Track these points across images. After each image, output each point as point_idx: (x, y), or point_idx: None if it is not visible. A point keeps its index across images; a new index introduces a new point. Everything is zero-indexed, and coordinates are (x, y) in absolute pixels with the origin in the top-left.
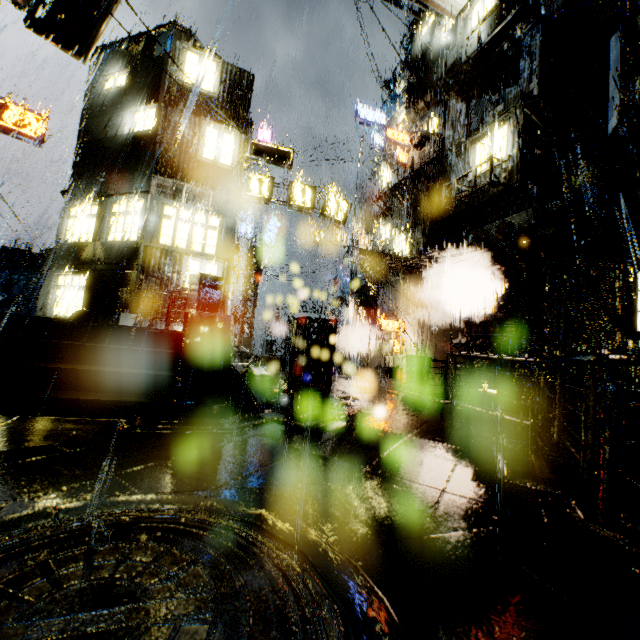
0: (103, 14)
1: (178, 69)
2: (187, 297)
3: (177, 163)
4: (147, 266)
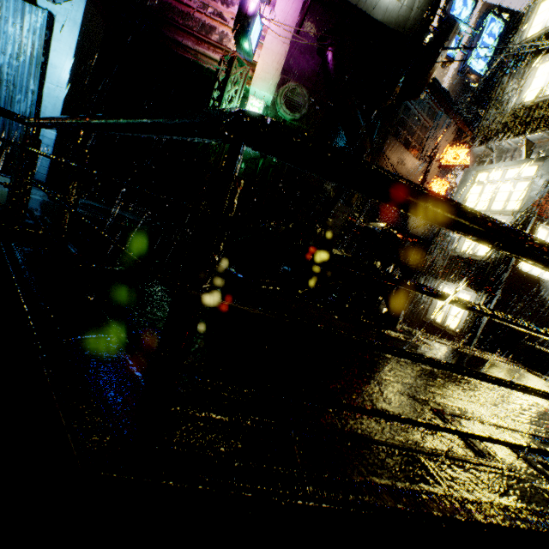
0: (436, 56)
1: (522, 33)
2: (460, 256)
3: (490, 127)
4: (438, 230)
